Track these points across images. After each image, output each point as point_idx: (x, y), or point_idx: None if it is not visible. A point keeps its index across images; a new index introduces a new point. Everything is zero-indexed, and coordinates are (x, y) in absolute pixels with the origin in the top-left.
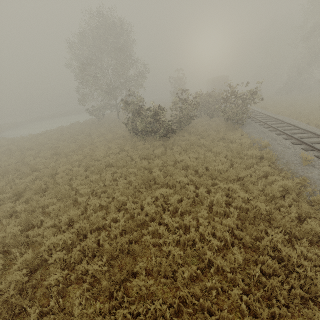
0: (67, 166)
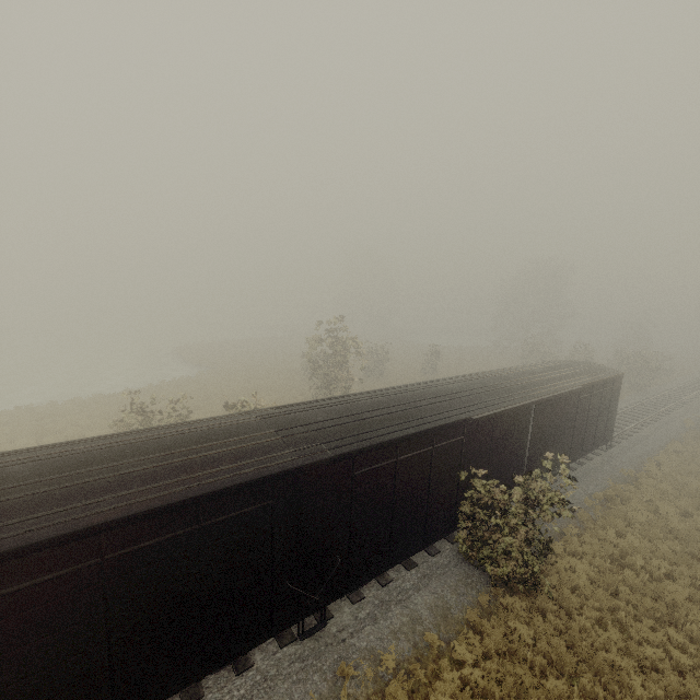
0: (470, 370)
